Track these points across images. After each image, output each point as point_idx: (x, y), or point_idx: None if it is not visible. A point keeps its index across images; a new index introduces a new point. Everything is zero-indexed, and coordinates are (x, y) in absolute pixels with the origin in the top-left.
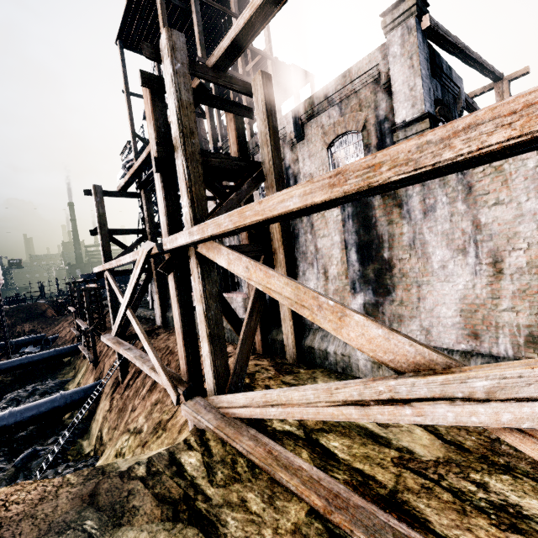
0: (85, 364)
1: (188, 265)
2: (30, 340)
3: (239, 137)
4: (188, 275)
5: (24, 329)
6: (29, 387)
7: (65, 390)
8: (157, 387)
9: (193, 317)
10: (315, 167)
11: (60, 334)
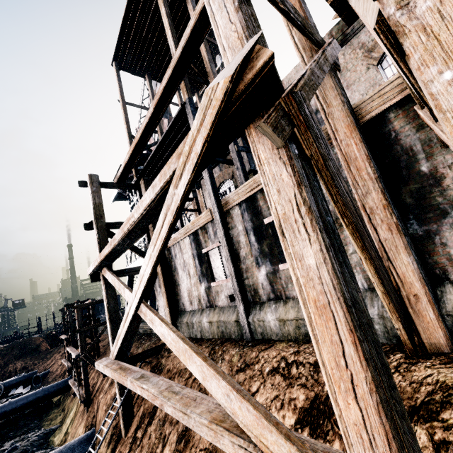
0: (75, 404)
1: (312, 132)
2: (20, 379)
3: (303, 4)
4: (310, 161)
5: (16, 367)
6: (6, 444)
7: (49, 445)
8: (191, 444)
9: (346, 260)
10: (360, 94)
11: (52, 369)
